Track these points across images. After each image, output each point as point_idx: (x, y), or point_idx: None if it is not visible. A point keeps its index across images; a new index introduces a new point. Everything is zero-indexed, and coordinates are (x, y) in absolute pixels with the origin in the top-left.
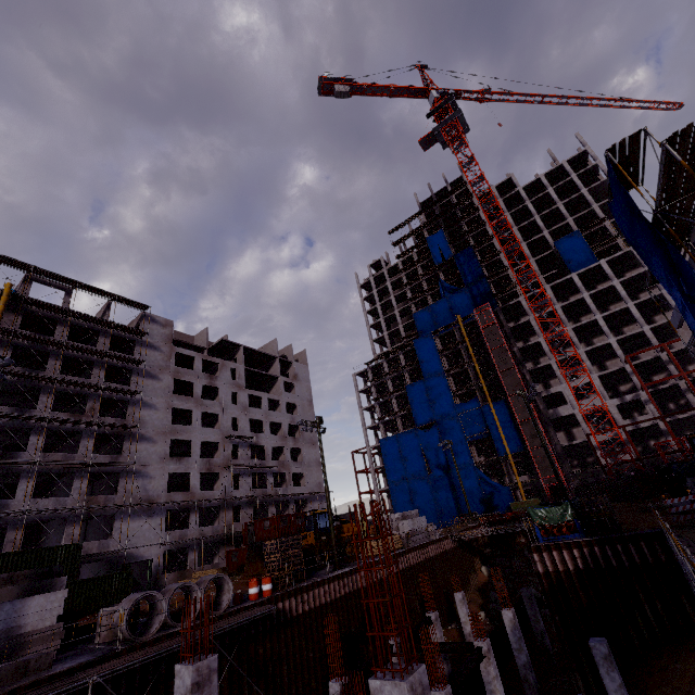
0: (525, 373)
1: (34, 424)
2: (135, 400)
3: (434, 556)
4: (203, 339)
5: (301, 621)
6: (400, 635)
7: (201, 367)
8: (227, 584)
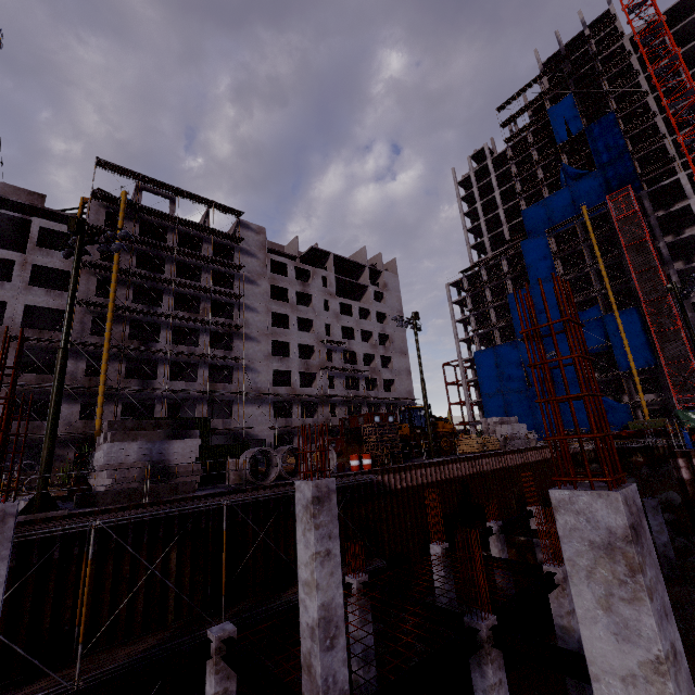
0: (670, 274)
1: (162, 320)
2: (239, 303)
3: (534, 462)
4: (294, 248)
5: (399, 495)
6: (602, 441)
7: (294, 274)
8: (331, 453)
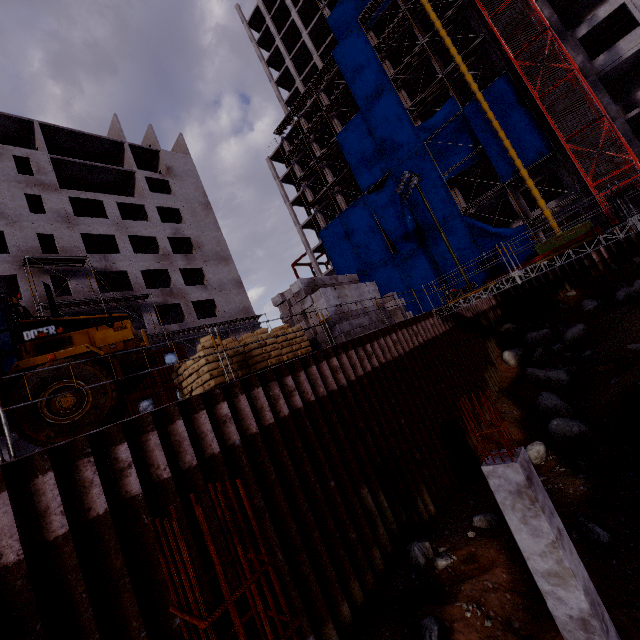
0: (539, 6)
1: None
2: None
3: (405, 355)
4: None
5: None
6: None
7: None
8: None
